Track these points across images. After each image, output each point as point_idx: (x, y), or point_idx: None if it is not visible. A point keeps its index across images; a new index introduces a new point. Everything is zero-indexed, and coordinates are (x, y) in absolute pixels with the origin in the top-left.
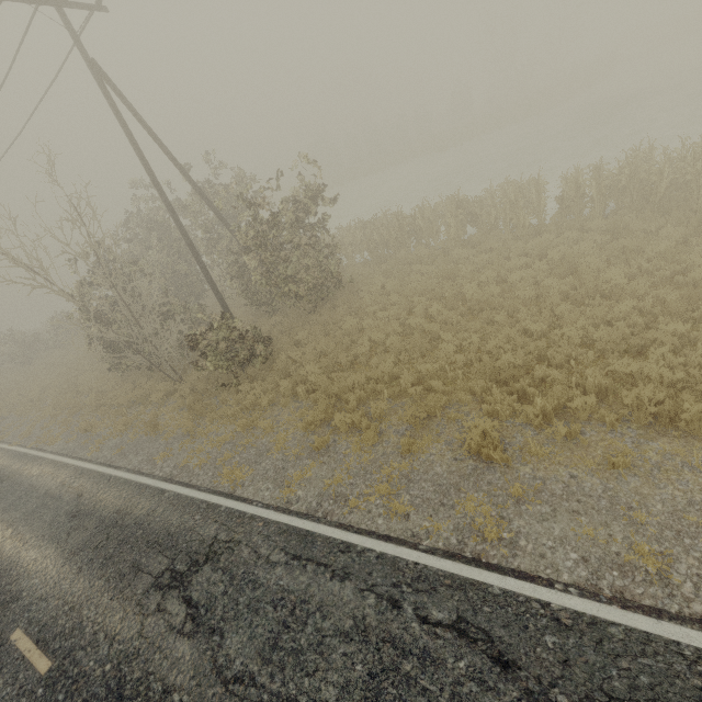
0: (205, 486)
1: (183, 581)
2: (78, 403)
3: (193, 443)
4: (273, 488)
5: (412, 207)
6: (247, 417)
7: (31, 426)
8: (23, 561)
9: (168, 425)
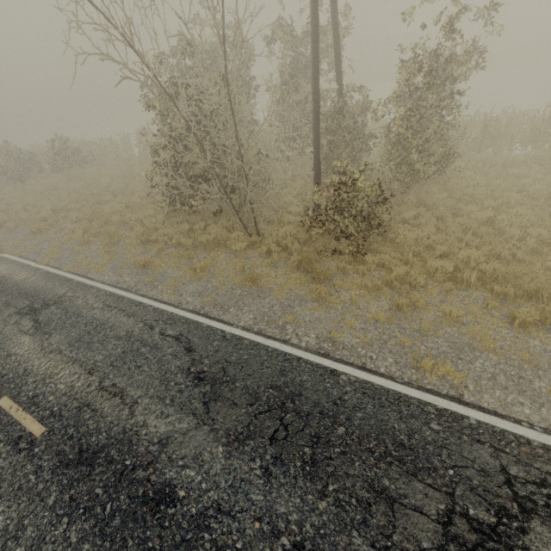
0: (398, 377)
1: (510, 546)
2: (117, 233)
3: (327, 312)
4: (532, 405)
5: (480, 112)
6: (392, 294)
7: (55, 246)
8: (146, 432)
9: (267, 281)
